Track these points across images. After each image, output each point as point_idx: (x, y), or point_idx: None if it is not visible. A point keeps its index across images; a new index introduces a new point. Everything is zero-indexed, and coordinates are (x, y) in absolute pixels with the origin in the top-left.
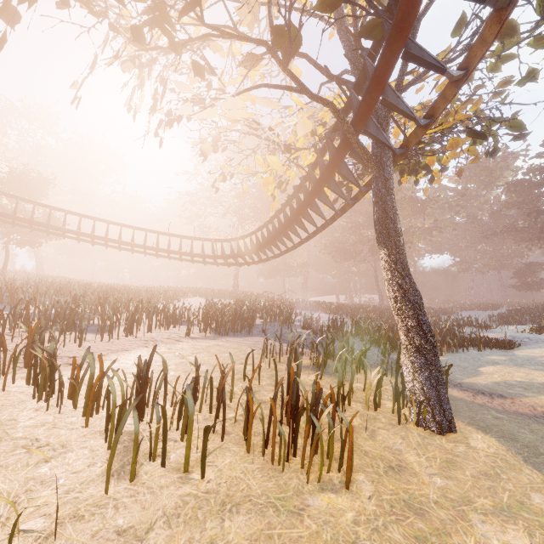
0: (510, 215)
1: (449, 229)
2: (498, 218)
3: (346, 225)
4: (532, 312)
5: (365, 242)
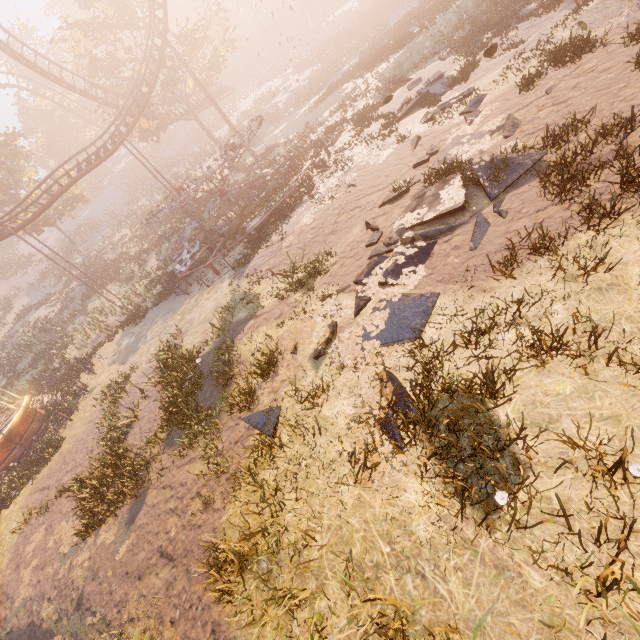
0: None
1: None
2: None
3: None
4: None
5: None
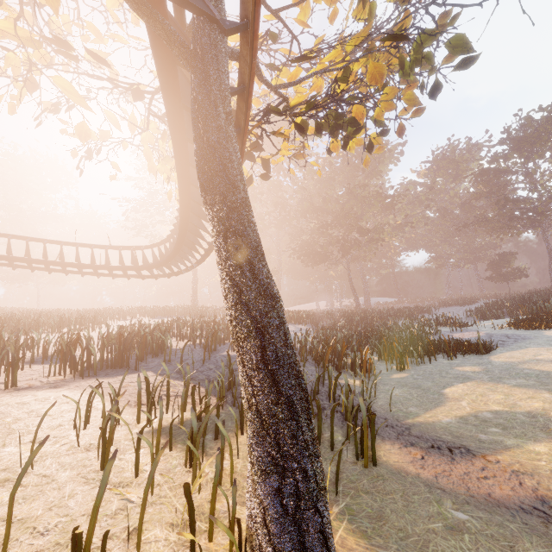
0: (479, 206)
1: (421, 224)
2: (468, 211)
3: (314, 226)
4: (509, 303)
5: (334, 243)
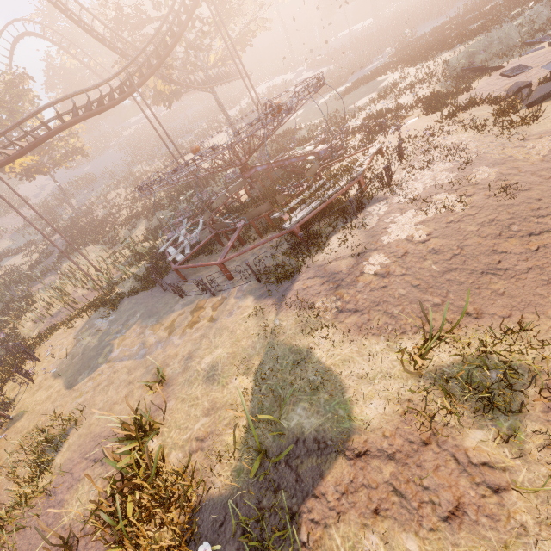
0: None
1: None
2: None
3: None
4: None
5: None
